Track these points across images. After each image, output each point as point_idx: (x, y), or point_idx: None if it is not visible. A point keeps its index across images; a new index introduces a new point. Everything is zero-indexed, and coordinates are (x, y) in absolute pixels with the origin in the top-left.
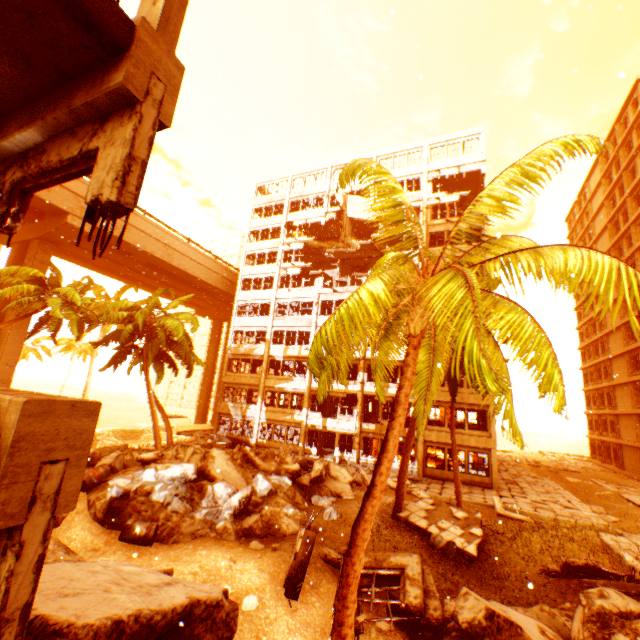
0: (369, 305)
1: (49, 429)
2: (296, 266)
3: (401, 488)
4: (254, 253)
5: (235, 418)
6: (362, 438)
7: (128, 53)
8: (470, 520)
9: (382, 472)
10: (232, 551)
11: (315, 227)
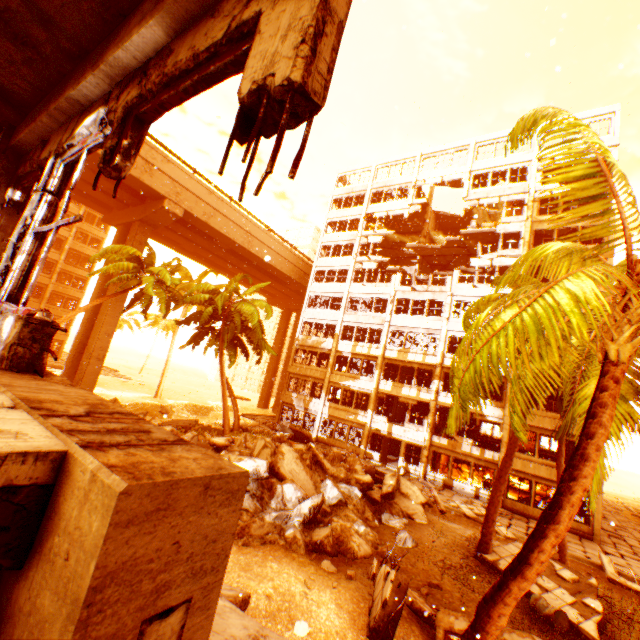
0: (570, 313)
1: (161, 544)
2: (372, 260)
3: (489, 526)
4: (330, 244)
5: (297, 409)
6: (431, 452)
7: None
8: (581, 585)
9: (543, 549)
10: (304, 570)
11: (396, 220)
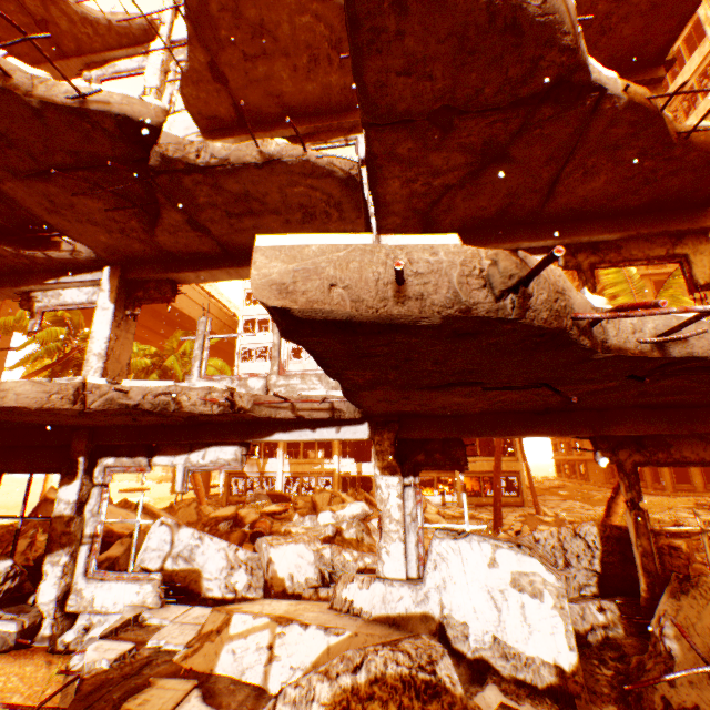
0: None
1: None
2: None
3: (499, 505)
4: None
5: (251, 476)
6: None
7: (707, 208)
8: (559, 521)
9: None
10: None
11: None
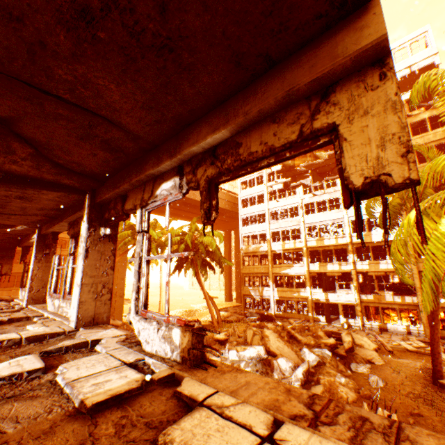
0: None
1: None
2: (279, 182)
3: (437, 357)
4: (246, 180)
5: (255, 297)
6: (362, 307)
7: (371, 2)
8: None
9: None
10: None
11: None
